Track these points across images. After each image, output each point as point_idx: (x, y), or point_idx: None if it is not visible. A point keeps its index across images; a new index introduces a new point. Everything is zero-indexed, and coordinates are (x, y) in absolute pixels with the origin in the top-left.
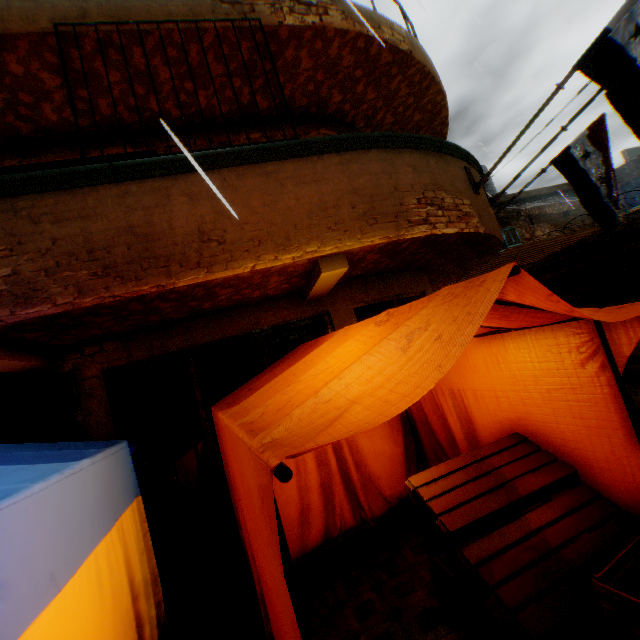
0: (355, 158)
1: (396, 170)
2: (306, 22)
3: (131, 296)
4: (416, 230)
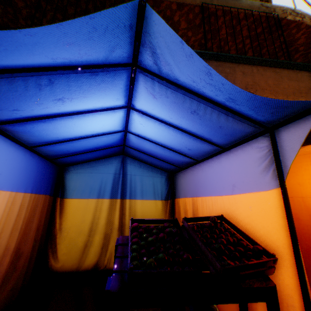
0: None
1: None
2: (295, 19)
3: None
4: None
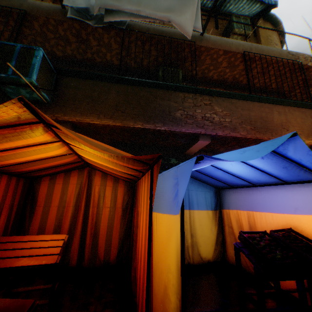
0: None
1: None
2: None
3: (259, 138)
4: None
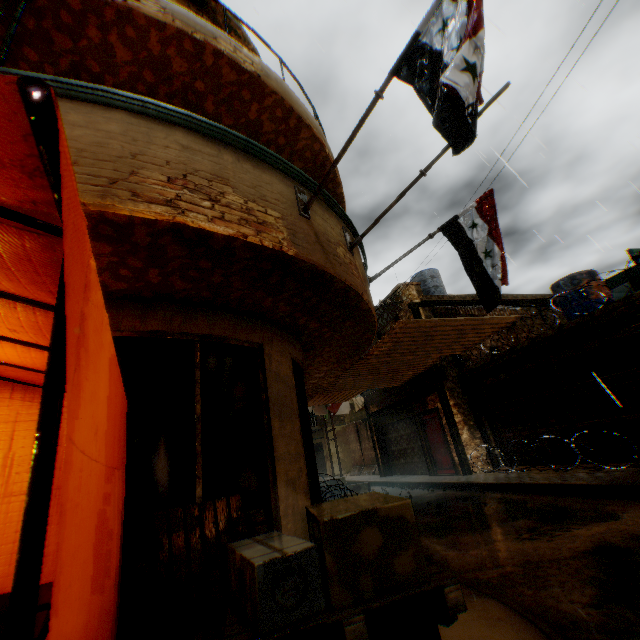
0: (85, 110)
1: (151, 141)
2: None
3: None
4: (143, 207)
